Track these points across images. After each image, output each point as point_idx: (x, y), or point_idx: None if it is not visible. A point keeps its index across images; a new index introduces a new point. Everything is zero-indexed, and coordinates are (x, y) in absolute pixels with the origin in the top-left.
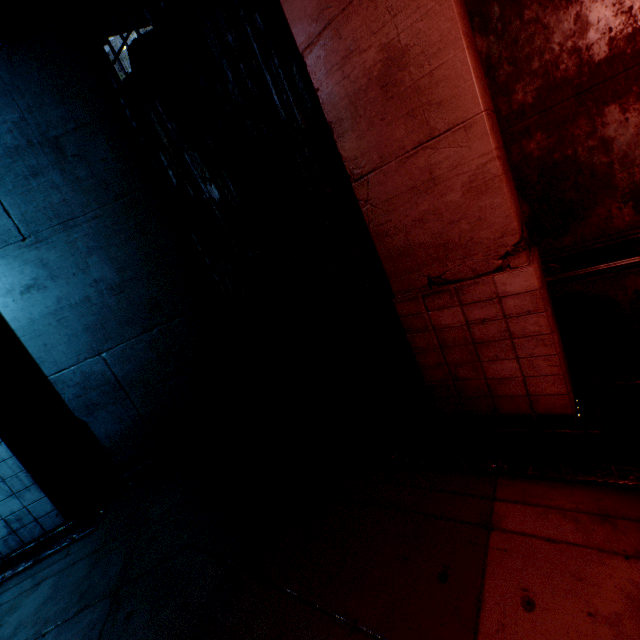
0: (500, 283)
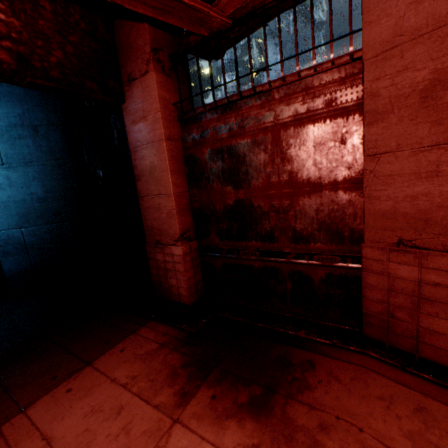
0: (173, 249)
